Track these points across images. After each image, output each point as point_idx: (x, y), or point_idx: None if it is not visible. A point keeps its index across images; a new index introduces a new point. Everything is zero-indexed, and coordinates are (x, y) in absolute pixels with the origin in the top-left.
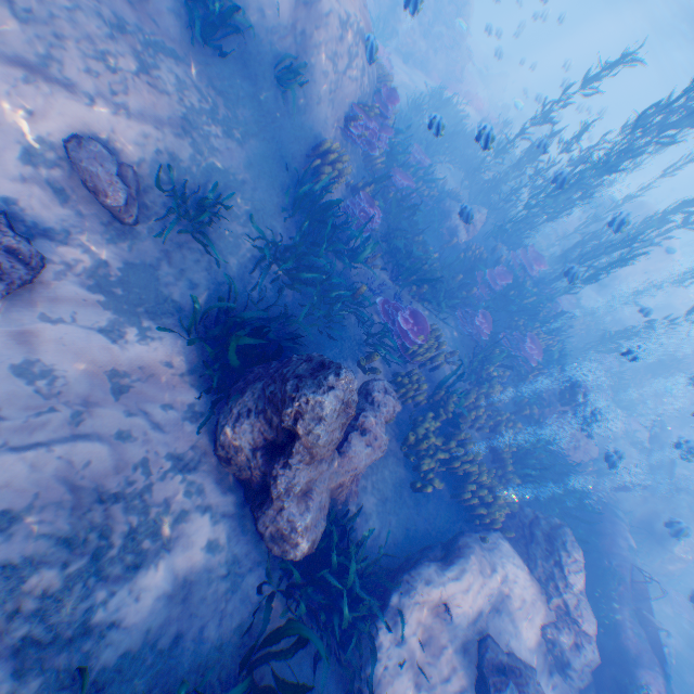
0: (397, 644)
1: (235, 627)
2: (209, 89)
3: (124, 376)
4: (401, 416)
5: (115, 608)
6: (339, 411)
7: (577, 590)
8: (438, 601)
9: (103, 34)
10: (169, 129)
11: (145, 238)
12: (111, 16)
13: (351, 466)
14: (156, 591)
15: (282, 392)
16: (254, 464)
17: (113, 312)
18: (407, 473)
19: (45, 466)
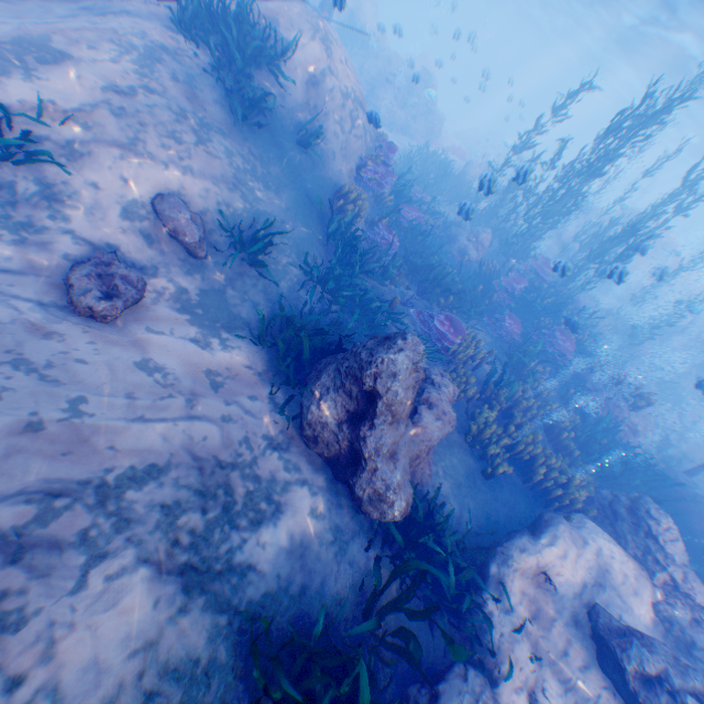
0: (507, 613)
1: (350, 587)
2: (248, 154)
3: (216, 374)
4: (456, 410)
5: (249, 553)
6: (411, 372)
7: (678, 559)
8: (537, 570)
9: (173, 120)
10: (223, 185)
11: (213, 270)
12: (176, 108)
13: (426, 437)
14: (278, 544)
15: (358, 361)
16: (340, 435)
17: (198, 327)
18: (473, 461)
19: (174, 435)
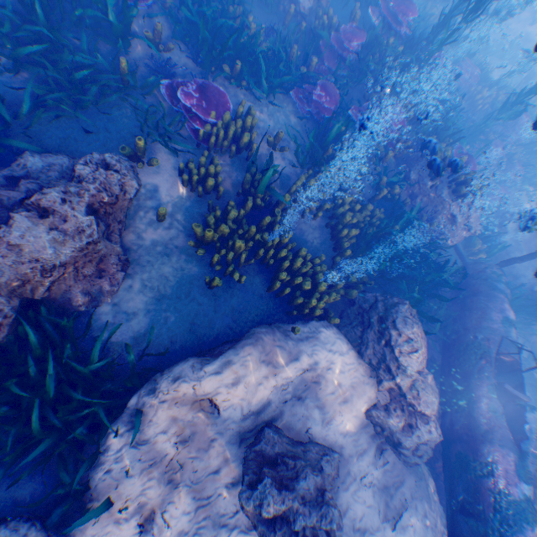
0: (134, 446)
1: None
2: None
3: None
4: (198, 211)
5: None
6: None
7: (411, 371)
8: (199, 398)
9: None
10: None
11: None
12: None
13: (28, 258)
14: None
15: None
16: None
17: None
18: (201, 269)
19: None
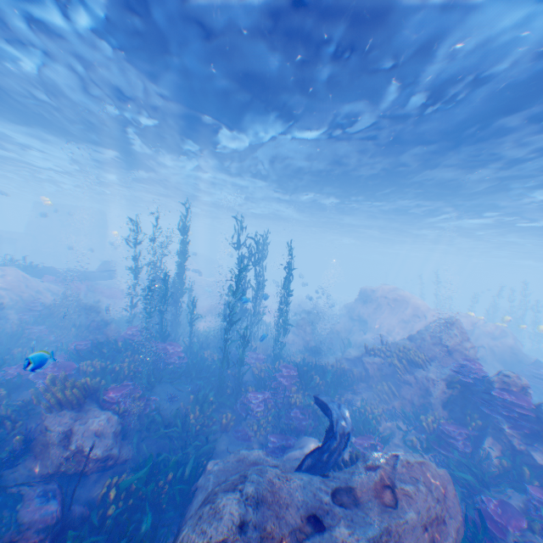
0: None
1: None
2: None
3: None
4: None
5: None
6: None
7: None
8: None
9: None
10: None
11: None
12: None
13: None
14: None
15: None
16: None
17: None
18: None
19: None
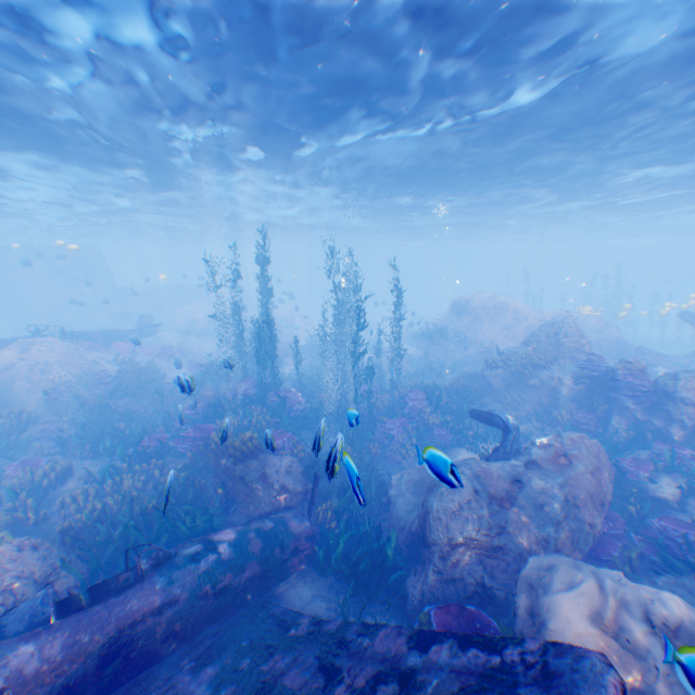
0: None
1: None
2: None
3: None
4: None
5: None
6: None
7: None
8: None
9: None
10: None
11: None
12: None
13: None
14: None
15: None
16: None
17: None
18: None
19: None
